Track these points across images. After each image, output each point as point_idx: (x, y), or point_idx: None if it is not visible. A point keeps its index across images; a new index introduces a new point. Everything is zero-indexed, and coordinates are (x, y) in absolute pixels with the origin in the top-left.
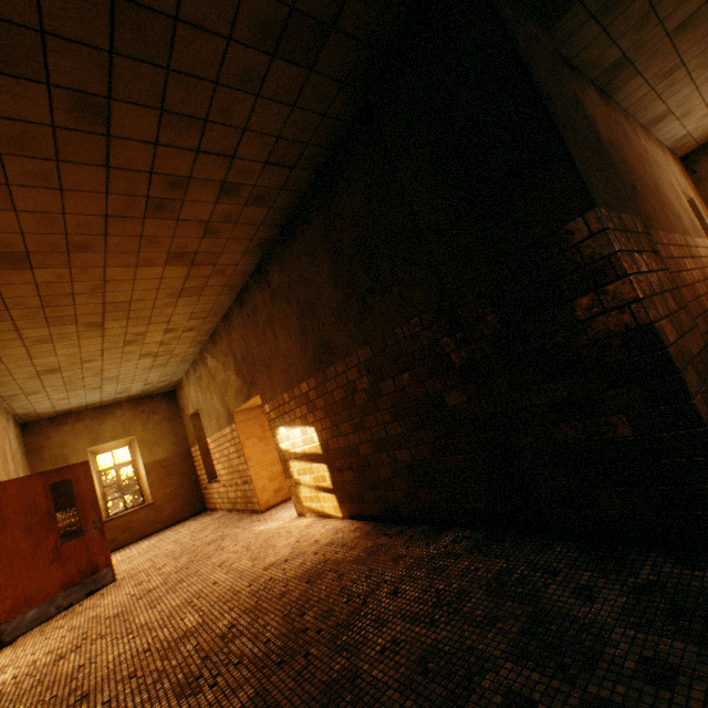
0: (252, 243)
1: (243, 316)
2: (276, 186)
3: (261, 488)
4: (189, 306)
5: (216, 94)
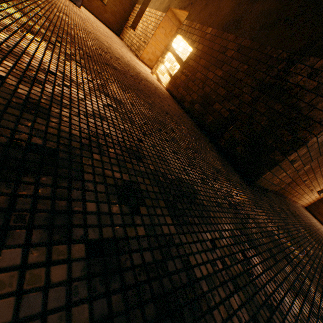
0: None
1: None
2: None
3: (147, 51)
4: None
5: None
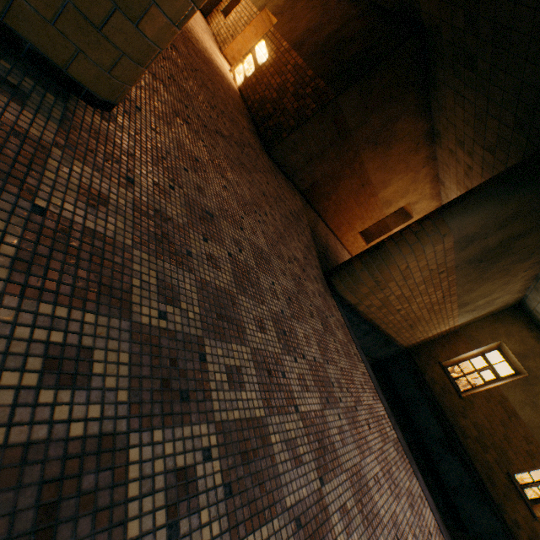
0: None
1: None
2: None
3: (233, 48)
4: None
5: None
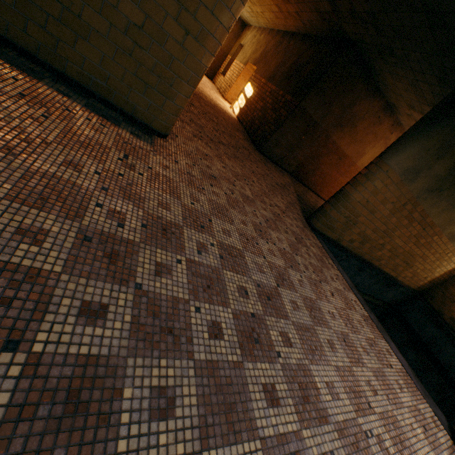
0: (297, 28)
1: (279, 40)
2: (308, 26)
3: (230, 93)
4: (272, 17)
5: (304, 3)
